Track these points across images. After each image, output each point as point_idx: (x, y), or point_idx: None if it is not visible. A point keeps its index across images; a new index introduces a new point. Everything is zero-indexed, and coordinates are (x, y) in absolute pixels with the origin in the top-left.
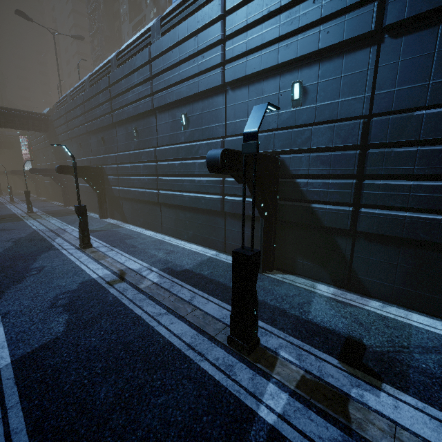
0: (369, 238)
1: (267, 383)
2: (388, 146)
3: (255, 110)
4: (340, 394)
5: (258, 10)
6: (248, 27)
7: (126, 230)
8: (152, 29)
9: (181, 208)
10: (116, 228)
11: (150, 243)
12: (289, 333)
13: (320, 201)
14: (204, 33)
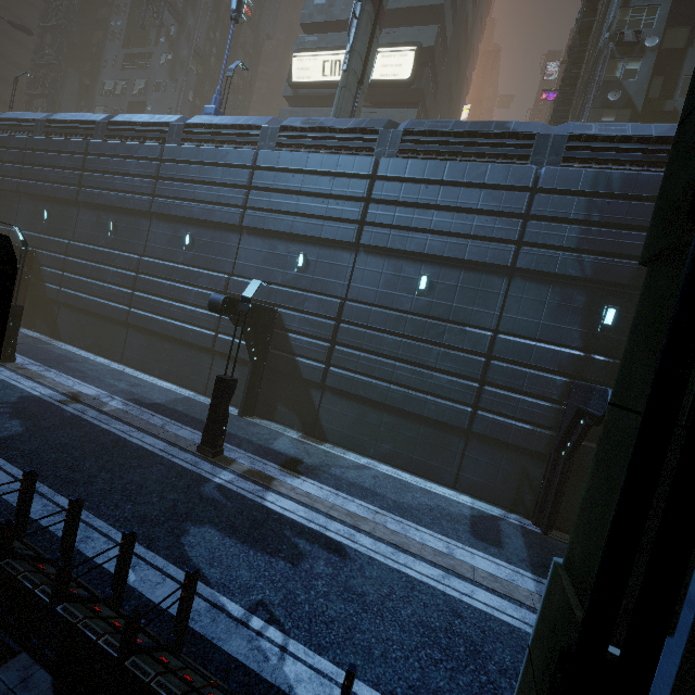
0: (333, 392)
1: (223, 471)
2: (353, 324)
3: (253, 283)
4: (271, 477)
5: (283, 182)
6: (273, 190)
7: (62, 350)
8: (171, 127)
9: (159, 336)
10: (43, 344)
11: (106, 372)
12: (250, 452)
13: (303, 356)
14: (231, 171)
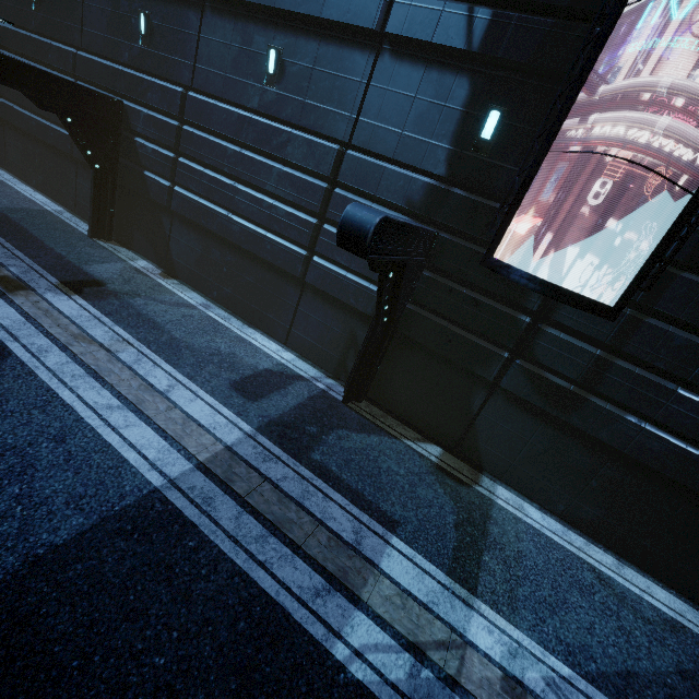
0: (181, 220)
1: None
2: (199, 128)
3: None
4: (26, 287)
5: None
6: None
7: None
8: None
9: (30, 137)
10: None
11: None
12: (40, 264)
13: (150, 169)
14: None
